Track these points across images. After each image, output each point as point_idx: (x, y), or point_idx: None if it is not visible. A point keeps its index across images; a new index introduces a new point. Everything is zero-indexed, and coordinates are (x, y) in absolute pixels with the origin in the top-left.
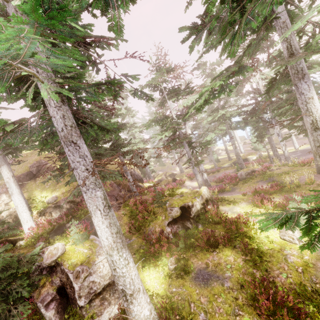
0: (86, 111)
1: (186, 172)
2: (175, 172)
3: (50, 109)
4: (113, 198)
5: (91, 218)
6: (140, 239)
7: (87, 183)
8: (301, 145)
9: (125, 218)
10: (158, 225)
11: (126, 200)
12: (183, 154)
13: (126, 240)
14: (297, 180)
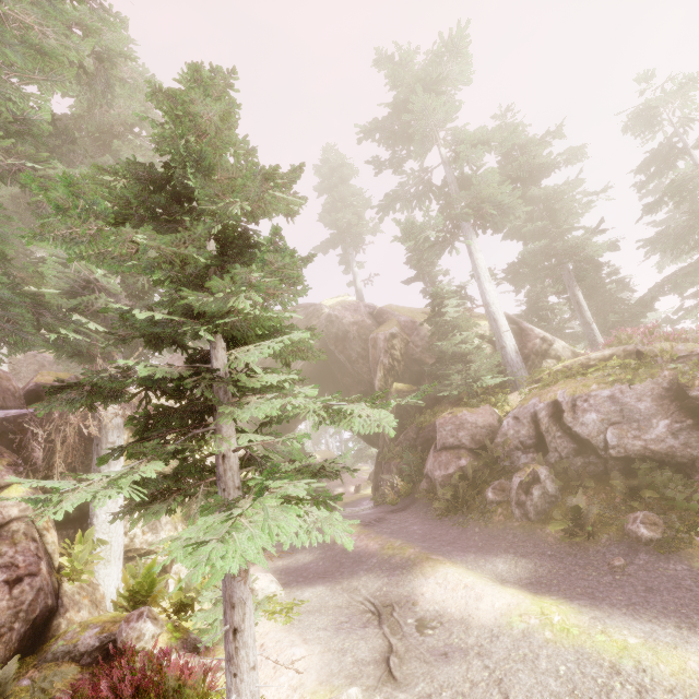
0: None
1: None
2: None
3: None
4: None
5: None
6: None
7: None
8: None
9: None
10: None
11: None
12: None
13: None
14: None
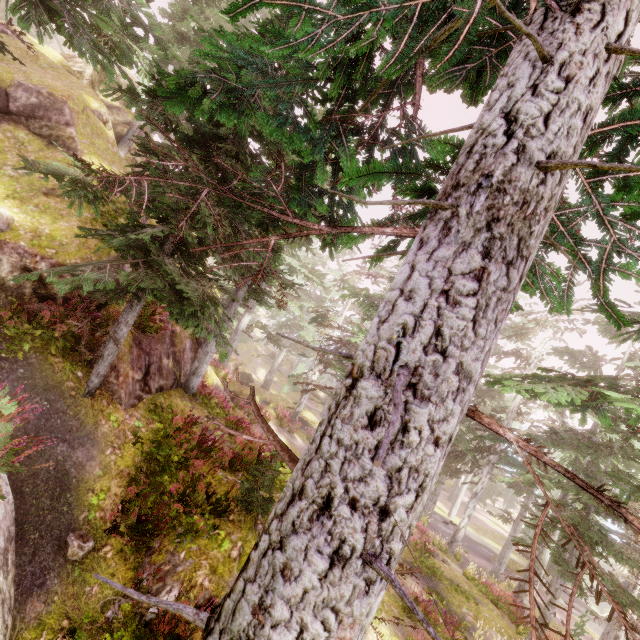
0: (634, 207)
1: (272, 394)
2: (252, 375)
3: (582, 30)
4: (143, 360)
5: (43, 375)
6: (123, 570)
7: (396, 519)
8: (458, 517)
9: (131, 450)
10: (207, 568)
11: (164, 391)
12: (309, 370)
13: (84, 547)
14: (484, 637)
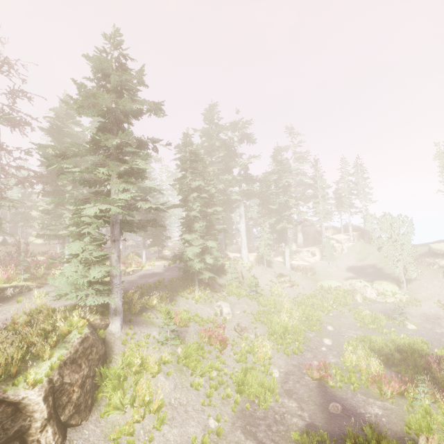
0: None
1: None
2: None
3: None
4: None
5: None
6: None
7: None
8: None
9: None
10: None
11: None
12: None
13: None
14: None
